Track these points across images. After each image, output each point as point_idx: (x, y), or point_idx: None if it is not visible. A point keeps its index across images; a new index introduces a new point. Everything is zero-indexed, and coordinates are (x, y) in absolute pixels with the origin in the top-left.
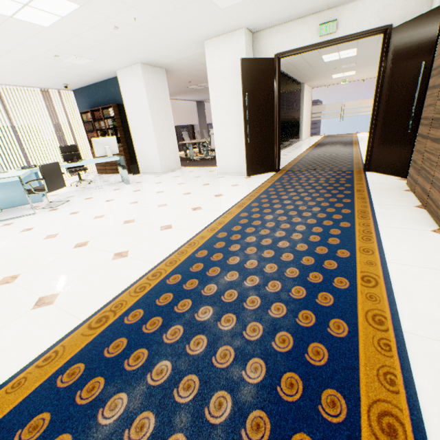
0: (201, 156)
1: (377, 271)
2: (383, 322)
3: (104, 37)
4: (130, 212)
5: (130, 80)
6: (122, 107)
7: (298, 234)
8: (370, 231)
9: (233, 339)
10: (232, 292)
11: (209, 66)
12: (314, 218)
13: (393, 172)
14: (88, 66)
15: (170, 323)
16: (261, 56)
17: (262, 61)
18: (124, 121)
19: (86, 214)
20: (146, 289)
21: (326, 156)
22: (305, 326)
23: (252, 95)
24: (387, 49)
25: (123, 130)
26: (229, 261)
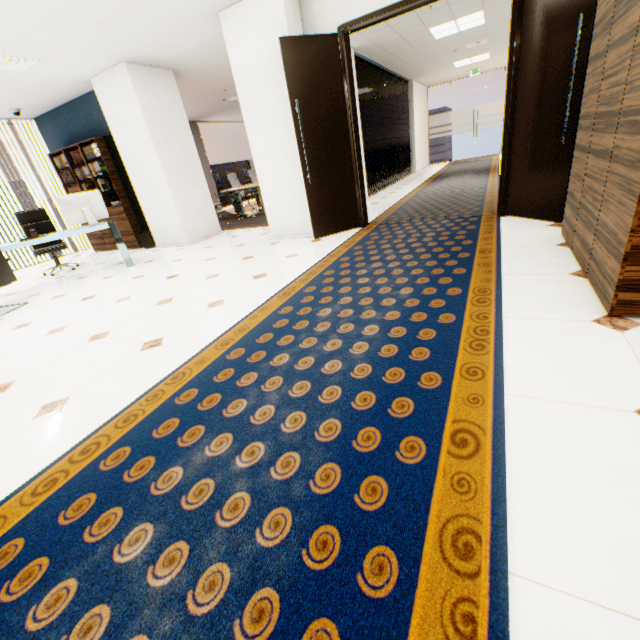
0: (259, 209)
1: (484, 417)
2: (474, 550)
3: (35, 16)
4: (109, 318)
5: (115, 94)
6: (113, 140)
7: (364, 343)
8: (488, 329)
9: (161, 616)
10: (206, 485)
11: (233, 57)
12: (398, 310)
13: (542, 215)
14: (36, 73)
15: (58, 573)
16: (317, 33)
17: (317, 40)
18: (120, 163)
19: (40, 327)
20: (57, 485)
21: (446, 194)
22: (315, 569)
23: (307, 102)
24: (521, 0)
25: (120, 179)
26: (228, 411)
